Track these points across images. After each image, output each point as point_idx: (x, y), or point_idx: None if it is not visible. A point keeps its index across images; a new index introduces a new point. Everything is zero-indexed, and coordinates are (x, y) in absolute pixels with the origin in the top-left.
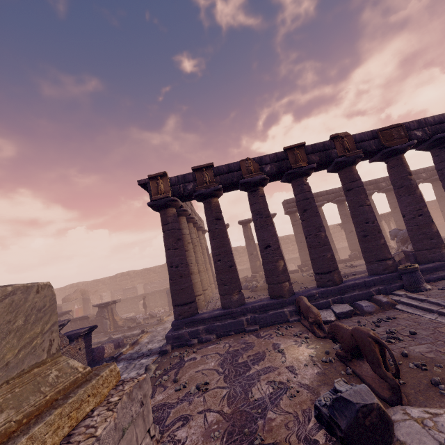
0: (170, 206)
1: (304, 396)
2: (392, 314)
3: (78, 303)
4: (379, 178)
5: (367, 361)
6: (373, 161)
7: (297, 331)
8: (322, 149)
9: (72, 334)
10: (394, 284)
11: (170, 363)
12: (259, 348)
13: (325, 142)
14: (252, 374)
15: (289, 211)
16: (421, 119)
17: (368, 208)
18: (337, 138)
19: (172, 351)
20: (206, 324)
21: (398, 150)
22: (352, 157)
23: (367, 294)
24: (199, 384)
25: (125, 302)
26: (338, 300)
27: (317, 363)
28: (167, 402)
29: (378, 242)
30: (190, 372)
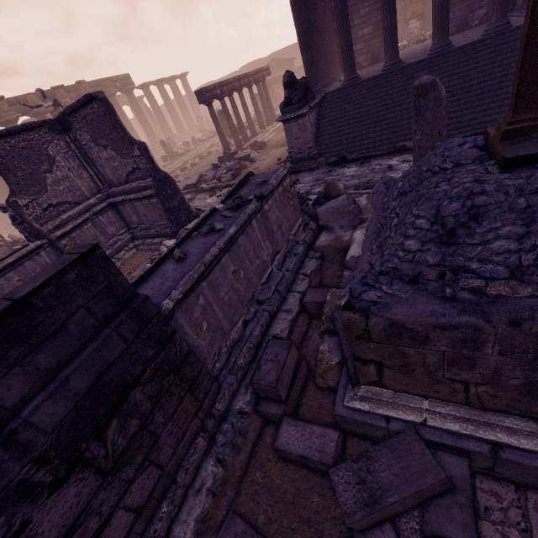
0: None
1: None
2: None
3: None
4: None
5: None
6: None
7: None
8: (75, 90)
9: None
10: None
11: None
12: None
13: (74, 85)
14: None
15: None
16: (117, 76)
17: None
18: (81, 84)
19: None
20: None
21: (113, 94)
22: None
23: None
24: None
25: None
26: None
27: None
28: None
29: None
30: None
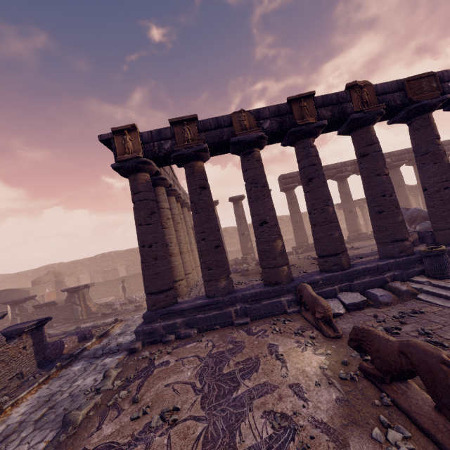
0: (141, 171)
1: (323, 449)
2: (416, 306)
3: (49, 286)
4: (385, 153)
5: (436, 403)
6: (392, 122)
7: (299, 326)
8: (336, 102)
9: (13, 329)
10: (412, 268)
11: (135, 368)
12: (251, 350)
13: (340, 93)
14: (241, 396)
15: (285, 187)
16: None
17: (386, 178)
18: (355, 88)
19: (142, 349)
20: (186, 316)
21: (428, 106)
22: (371, 113)
23: (380, 281)
24: (164, 413)
25: (104, 285)
26: (345, 287)
27: (333, 382)
28: (115, 443)
29: (396, 219)
30: (157, 385)
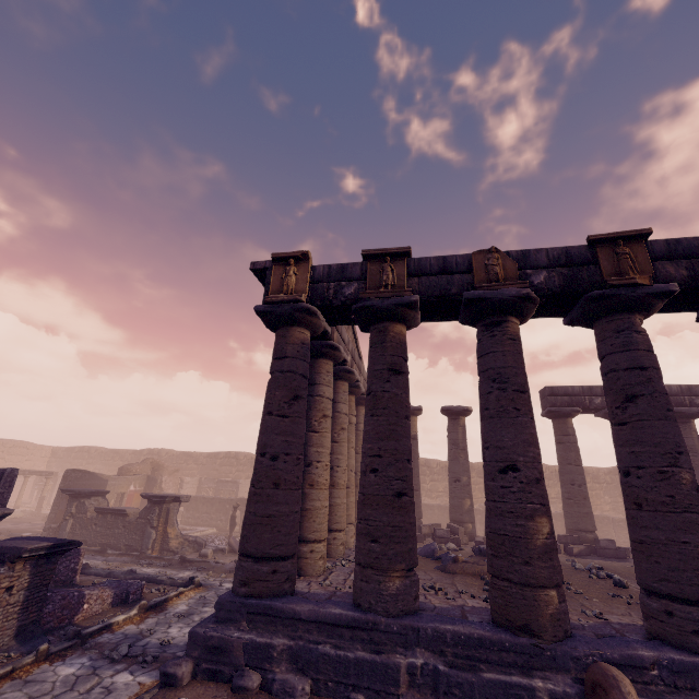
0: (298, 323)
1: None
2: None
3: (137, 482)
4: None
5: None
6: None
7: None
8: None
9: (10, 546)
10: None
11: None
12: None
13: None
14: None
15: (554, 410)
16: None
17: None
18: None
19: (188, 684)
20: (299, 636)
21: None
22: None
23: None
24: None
25: (209, 503)
26: None
27: None
28: None
29: None
30: None
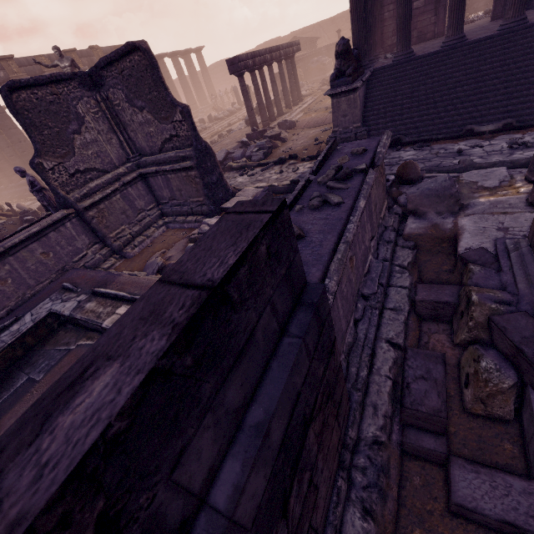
0: None
1: None
2: None
3: None
4: None
5: None
6: None
7: None
8: (88, 56)
9: None
10: None
11: None
12: None
13: (87, 50)
14: None
15: None
16: None
17: None
18: (94, 49)
19: None
20: None
21: None
22: None
23: None
24: None
25: None
26: None
27: None
28: None
29: None
30: None
